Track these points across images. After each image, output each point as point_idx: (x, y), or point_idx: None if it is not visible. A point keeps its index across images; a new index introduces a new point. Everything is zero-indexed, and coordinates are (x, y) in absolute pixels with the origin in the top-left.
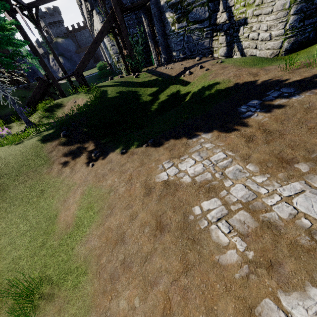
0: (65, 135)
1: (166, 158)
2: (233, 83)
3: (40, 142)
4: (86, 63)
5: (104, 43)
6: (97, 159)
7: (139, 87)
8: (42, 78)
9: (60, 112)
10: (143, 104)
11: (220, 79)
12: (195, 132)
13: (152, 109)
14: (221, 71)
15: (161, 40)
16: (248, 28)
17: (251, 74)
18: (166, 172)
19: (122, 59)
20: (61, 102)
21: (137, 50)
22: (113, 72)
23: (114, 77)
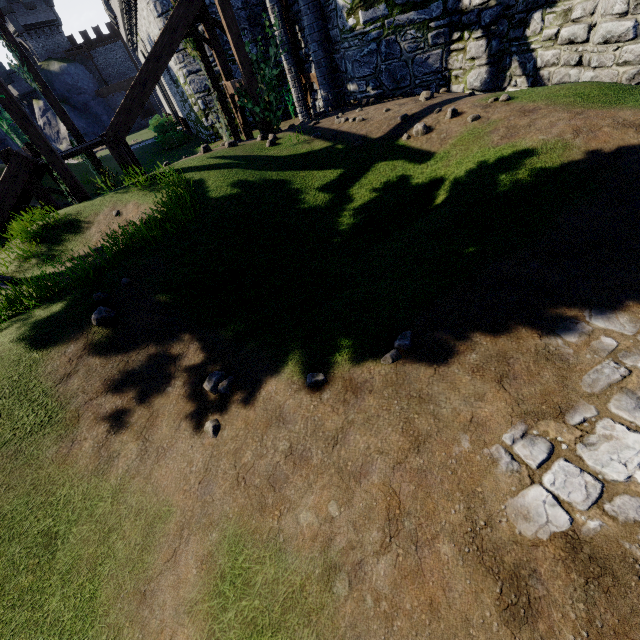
0: (104, 321)
1: (505, 418)
2: (580, 152)
3: (26, 346)
4: (137, 111)
5: (167, 70)
6: (226, 401)
7: (288, 169)
8: (19, 152)
9: (77, 243)
10: (311, 215)
11: (534, 143)
12: (552, 306)
13: (342, 227)
14: (522, 121)
15: (318, 55)
16: (557, 16)
17: (628, 125)
18: (546, 488)
19: (220, 103)
20: (77, 216)
21: (266, 77)
22: (193, 137)
23: (197, 147)
